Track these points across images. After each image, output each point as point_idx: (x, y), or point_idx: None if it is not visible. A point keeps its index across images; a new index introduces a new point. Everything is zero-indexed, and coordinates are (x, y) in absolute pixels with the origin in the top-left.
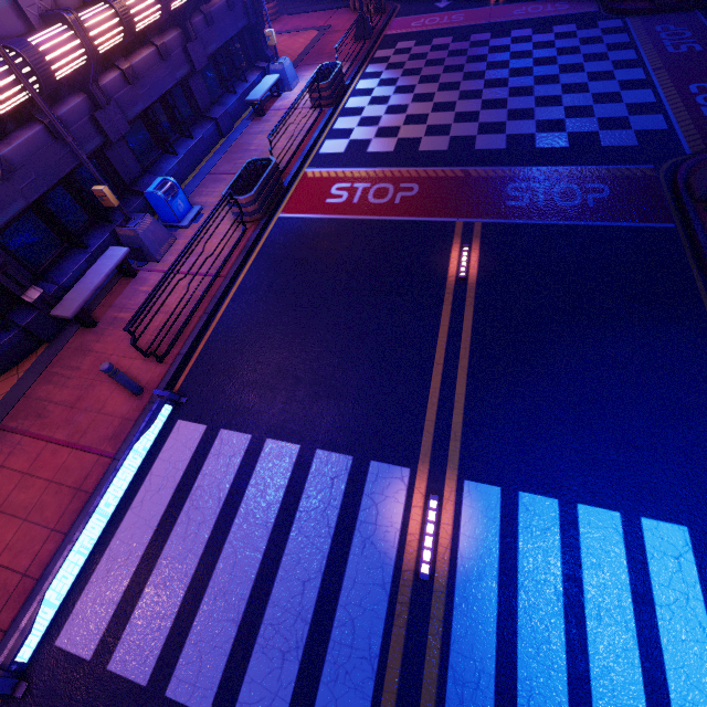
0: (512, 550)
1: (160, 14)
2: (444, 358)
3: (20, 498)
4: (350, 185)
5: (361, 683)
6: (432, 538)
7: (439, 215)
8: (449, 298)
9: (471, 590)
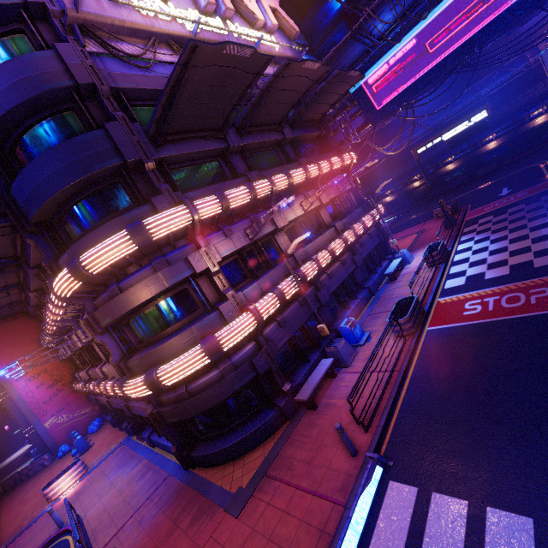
0: None
1: (344, 248)
2: None
3: (282, 531)
4: (480, 300)
5: None
6: None
7: None
8: None
9: None
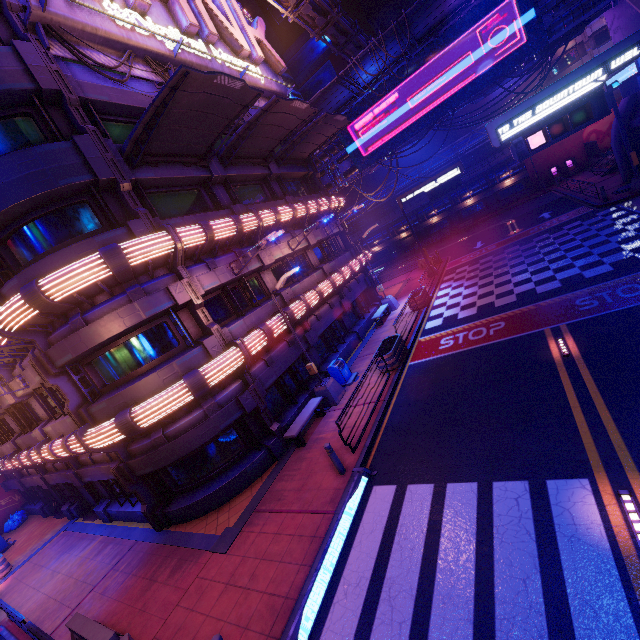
0: None
1: (332, 290)
2: (578, 402)
3: (275, 549)
4: (453, 336)
5: None
6: None
7: (527, 331)
8: (561, 369)
9: None
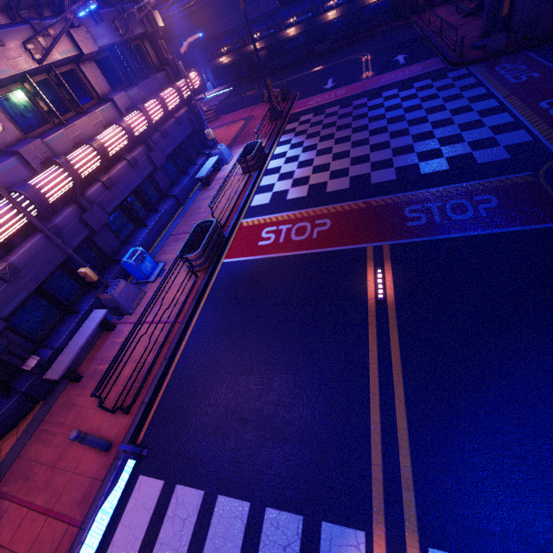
0: None
1: (128, 141)
2: (379, 387)
3: None
4: (276, 227)
5: None
6: None
7: (351, 243)
8: (372, 321)
9: None
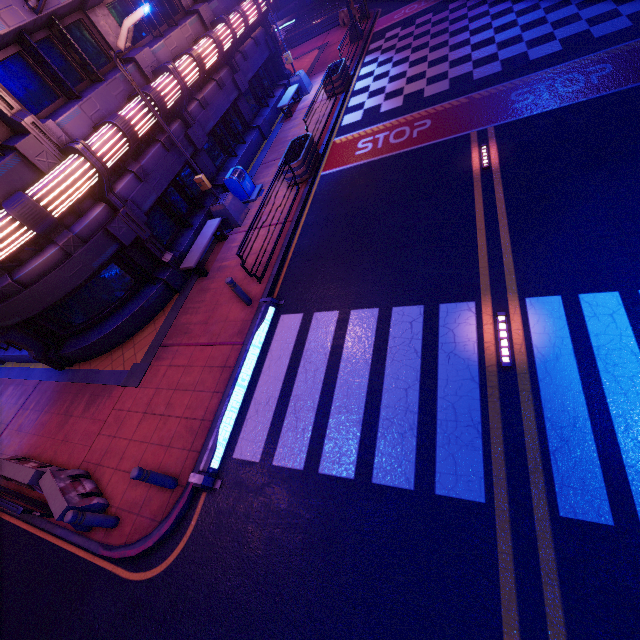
0: (582, 334)
1: (217, 56)
2: (485, 224)
3: (187, 380)
4: (372, 137)
5: (471, 441)
6: (506, 340)
7: (453, 134)
8: (478, 185)
9: (551, 367)
